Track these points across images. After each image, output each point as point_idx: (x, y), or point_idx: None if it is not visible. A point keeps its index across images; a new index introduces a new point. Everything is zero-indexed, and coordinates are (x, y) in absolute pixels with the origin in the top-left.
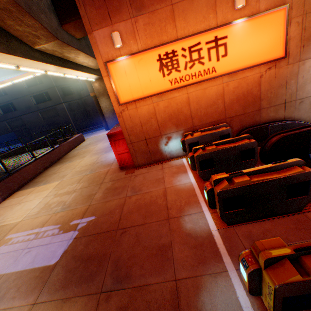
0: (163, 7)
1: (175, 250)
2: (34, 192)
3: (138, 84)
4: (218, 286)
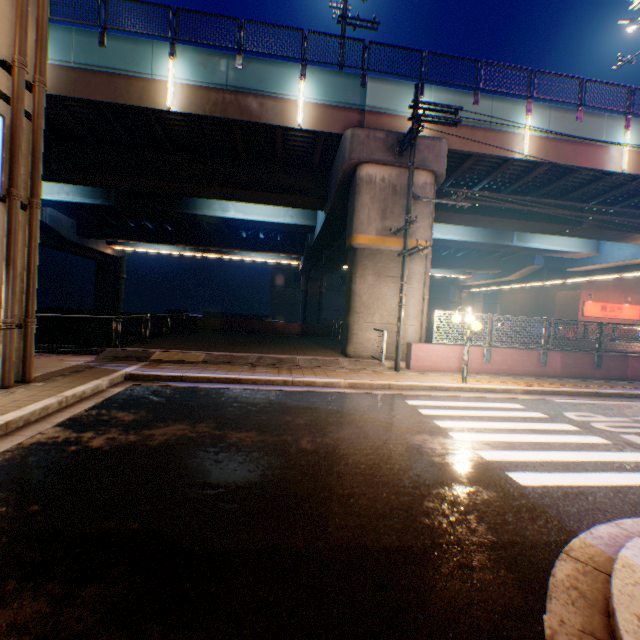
0: (603, 292)
1: None
2: None
3: (590, 311)
4: None
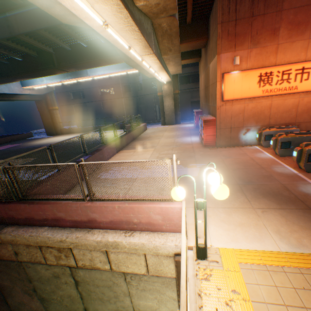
0: (271, 45)
1: (275, 177)
2: (137, 151)
3: (239, 89)
4: (307, 186)
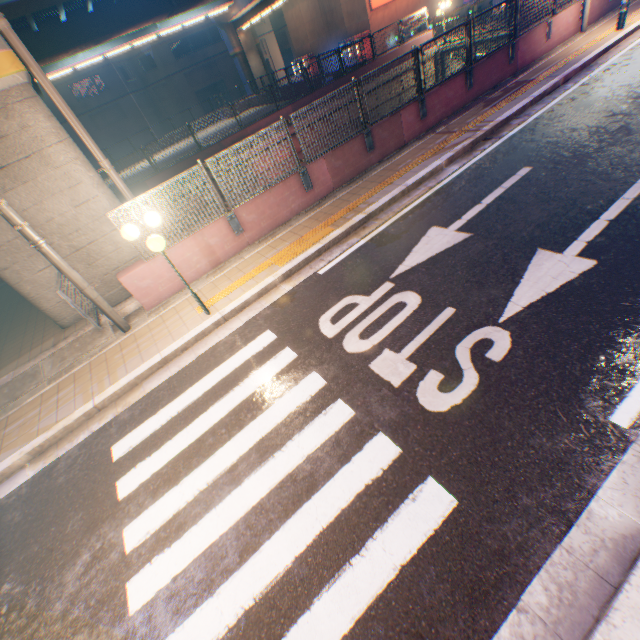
0: None
1: None
2: None
3: None
4: None
